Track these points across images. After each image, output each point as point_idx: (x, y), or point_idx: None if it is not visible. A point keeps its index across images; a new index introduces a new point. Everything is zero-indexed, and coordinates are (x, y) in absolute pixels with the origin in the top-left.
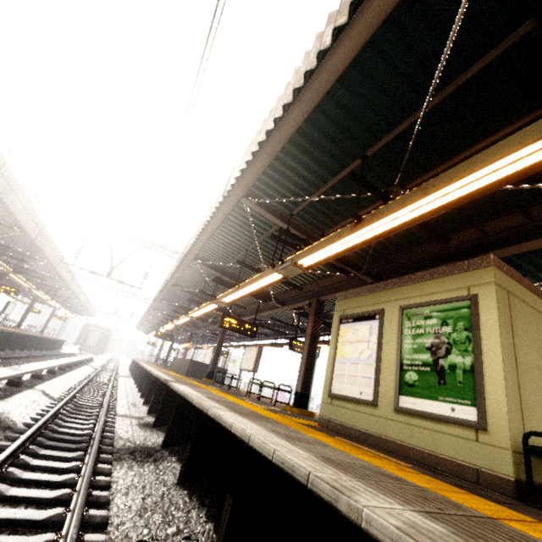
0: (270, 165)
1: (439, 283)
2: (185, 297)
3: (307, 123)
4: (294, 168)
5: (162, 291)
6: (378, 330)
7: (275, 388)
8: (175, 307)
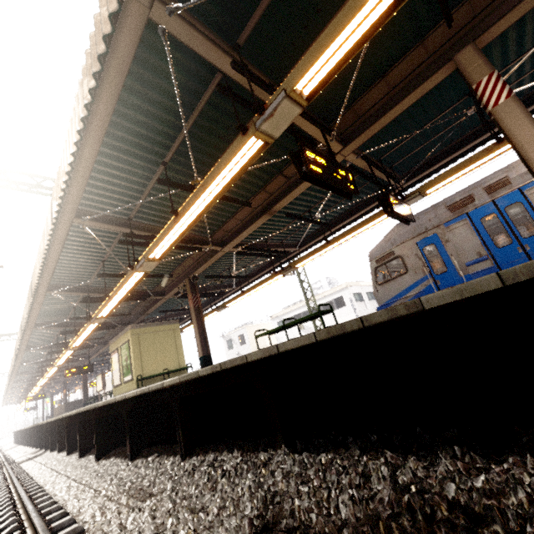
0: (39, 315)
1: (125, 335)
2: (38, 364)
3: (44, 306)
4: (51, 313)
5: (13, 371)
6: (118, 357)
7: (110, 393)
8: (34, 373)
